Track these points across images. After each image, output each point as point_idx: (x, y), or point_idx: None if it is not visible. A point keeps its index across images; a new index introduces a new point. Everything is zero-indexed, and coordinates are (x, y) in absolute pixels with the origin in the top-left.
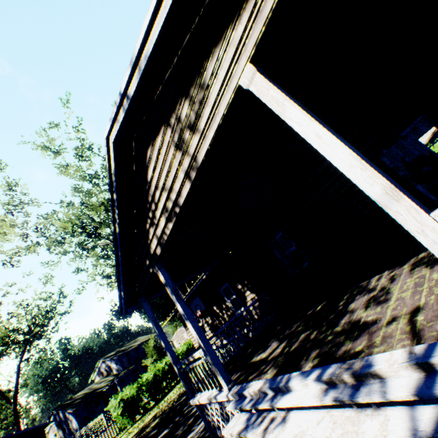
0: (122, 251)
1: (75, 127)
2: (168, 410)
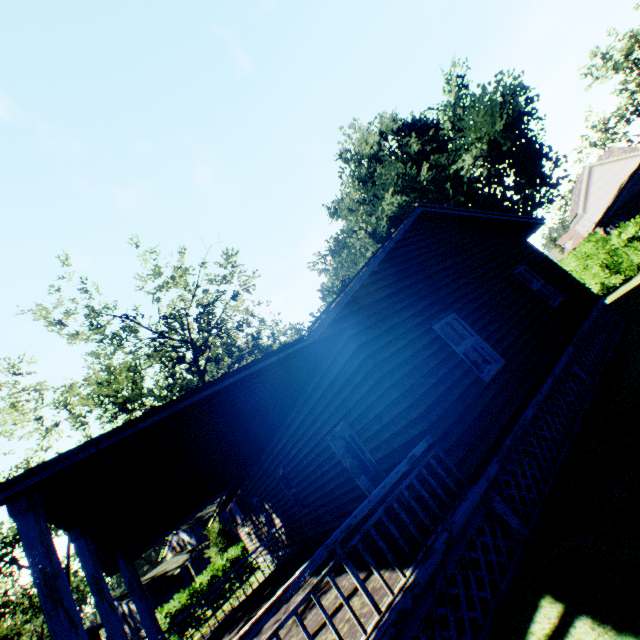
0: None
1: (80, 289)
2: None
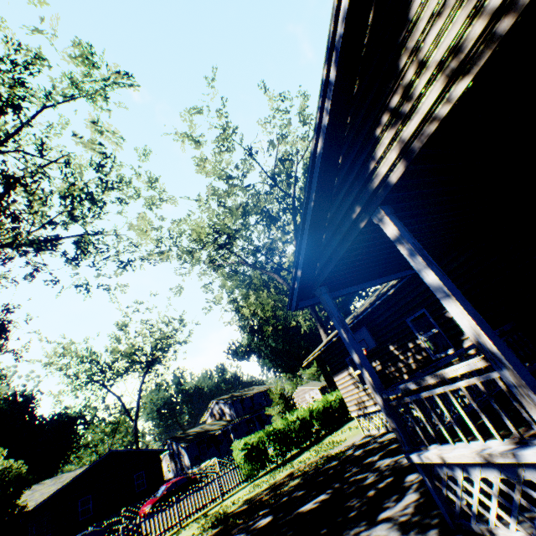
0: (316, 192)
1: (218, 111)
2: (312, 472)
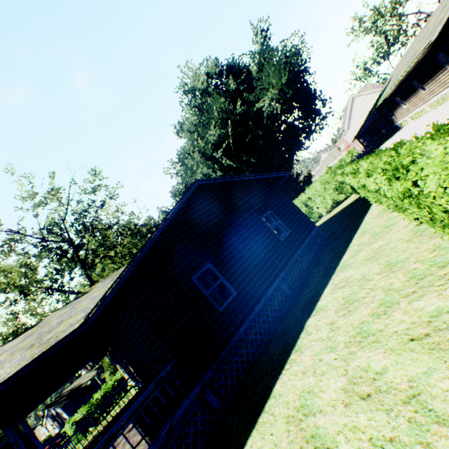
0: None
1: None
2: None
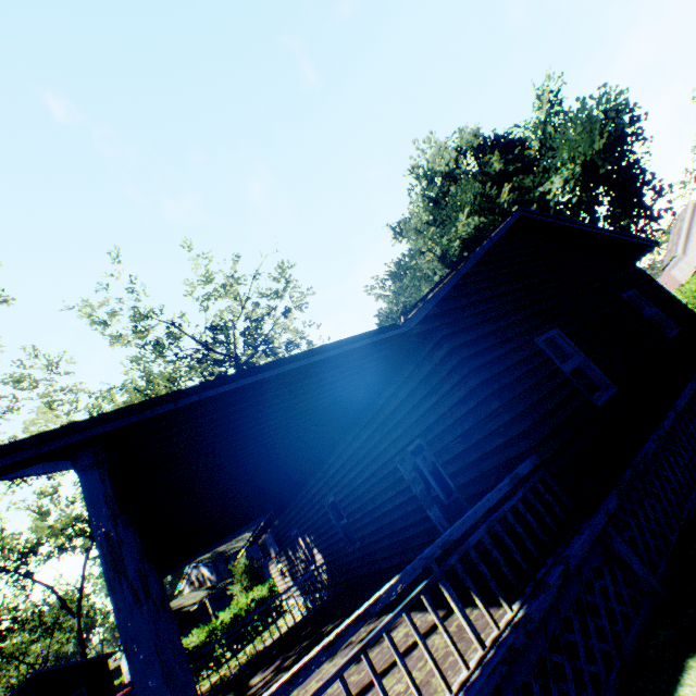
0: None
1: (128, 289)
2: None
